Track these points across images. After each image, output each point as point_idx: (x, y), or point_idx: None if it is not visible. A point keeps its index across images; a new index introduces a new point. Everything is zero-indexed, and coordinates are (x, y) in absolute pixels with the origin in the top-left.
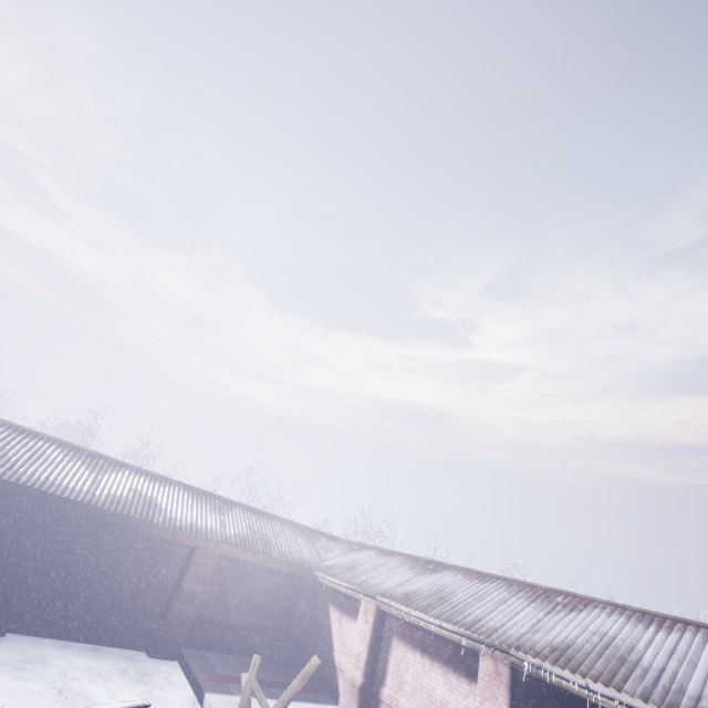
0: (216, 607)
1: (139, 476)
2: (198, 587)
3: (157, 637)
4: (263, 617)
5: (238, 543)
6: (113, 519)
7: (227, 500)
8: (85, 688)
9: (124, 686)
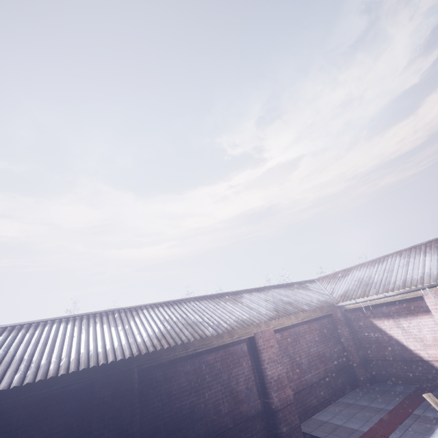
0: (296, 376)
1: (157, 309)
2: (279, 369)
3: (279, 435)
4: (328, 361)
5: (278, 314)
6: (172, 355)
7: (231, 293)
8: None
9: None
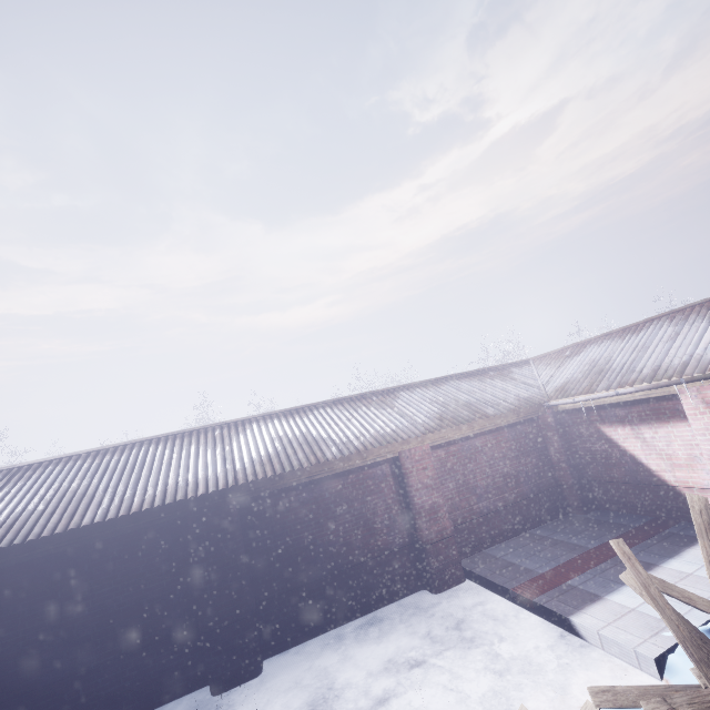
0: (464, 503)
1: (271, 422)
2: (434, 496)
3: (428, 571)
4: (521, 482)
5: (441, 424)
6: (279, 484)
7: (383, 391)
8: (412, 700)
9: (452, 662)
